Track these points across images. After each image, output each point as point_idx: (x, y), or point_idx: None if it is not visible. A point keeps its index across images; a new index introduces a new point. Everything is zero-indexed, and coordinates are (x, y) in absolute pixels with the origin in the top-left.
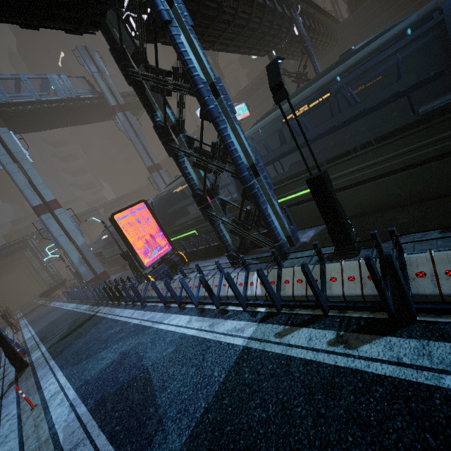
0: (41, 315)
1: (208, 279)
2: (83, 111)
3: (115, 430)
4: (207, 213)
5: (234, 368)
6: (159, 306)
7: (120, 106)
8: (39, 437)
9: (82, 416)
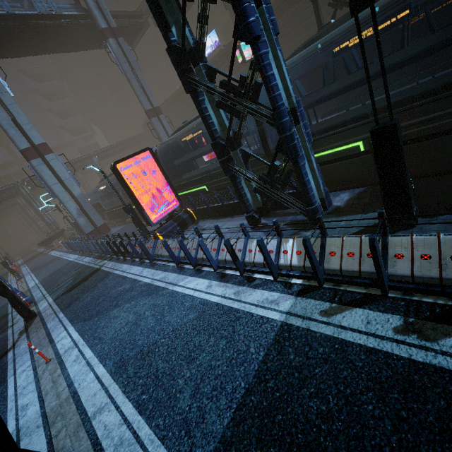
0: (42, 263)
1: (233, 243)
2: (67, 34)
3: (141, 398)
4: (228, 168)
5: (274, 347)
6: (171, 266)
7: (111, 30)
8: (59, 395)
9: (102, 378)
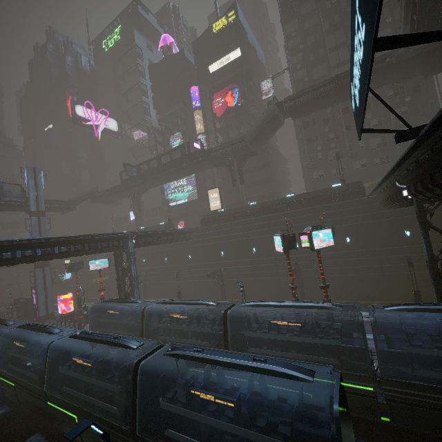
0: None
1: None
2: (4, 207)
3: None
4: None
5: None
6: None
7: (38, 212)
8: None
9: None
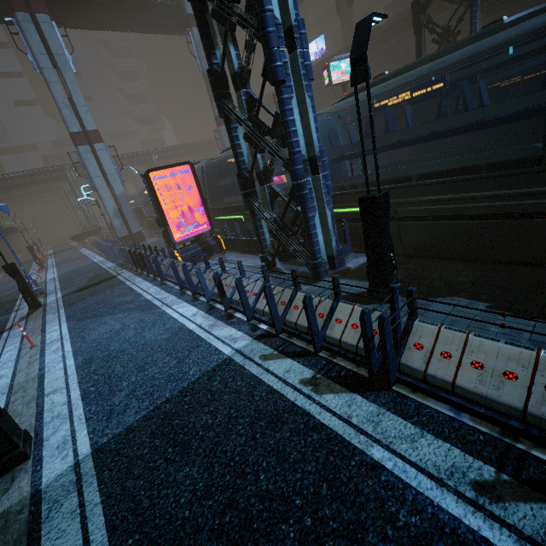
0: (69, 259)
1: (224, 278)
2: (149, 13)
3: (89, 389)
4: (249, 202)
5: (208, 373)
6: (176, 289)
7: None
8: (29, 374)
9: (68, 369)
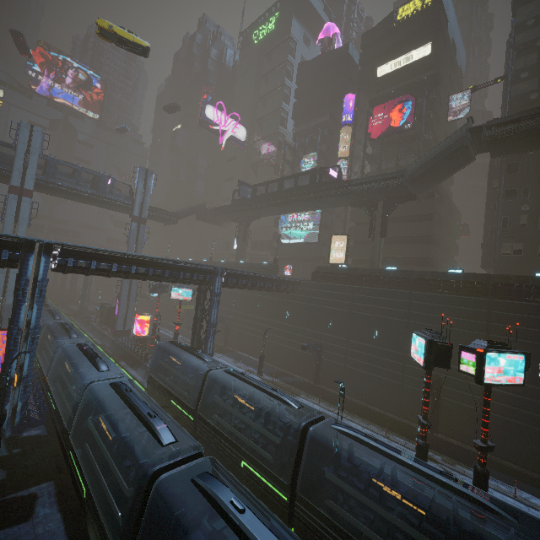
0: None
1: None
2: (111, 206)
3: None
4: (1, 379)
5: None
6: None
7: (140, 218)
8: None
9: None
